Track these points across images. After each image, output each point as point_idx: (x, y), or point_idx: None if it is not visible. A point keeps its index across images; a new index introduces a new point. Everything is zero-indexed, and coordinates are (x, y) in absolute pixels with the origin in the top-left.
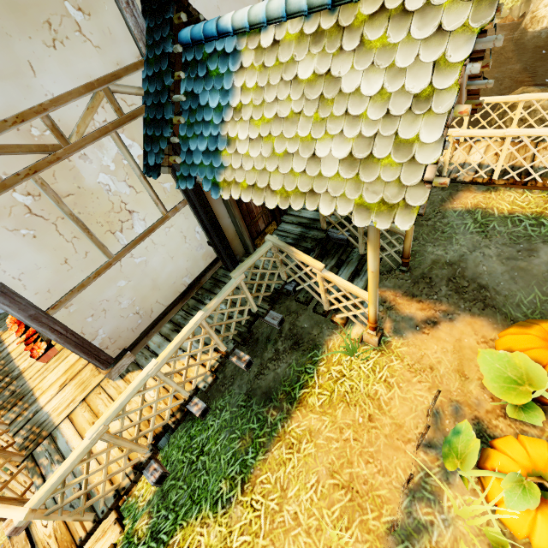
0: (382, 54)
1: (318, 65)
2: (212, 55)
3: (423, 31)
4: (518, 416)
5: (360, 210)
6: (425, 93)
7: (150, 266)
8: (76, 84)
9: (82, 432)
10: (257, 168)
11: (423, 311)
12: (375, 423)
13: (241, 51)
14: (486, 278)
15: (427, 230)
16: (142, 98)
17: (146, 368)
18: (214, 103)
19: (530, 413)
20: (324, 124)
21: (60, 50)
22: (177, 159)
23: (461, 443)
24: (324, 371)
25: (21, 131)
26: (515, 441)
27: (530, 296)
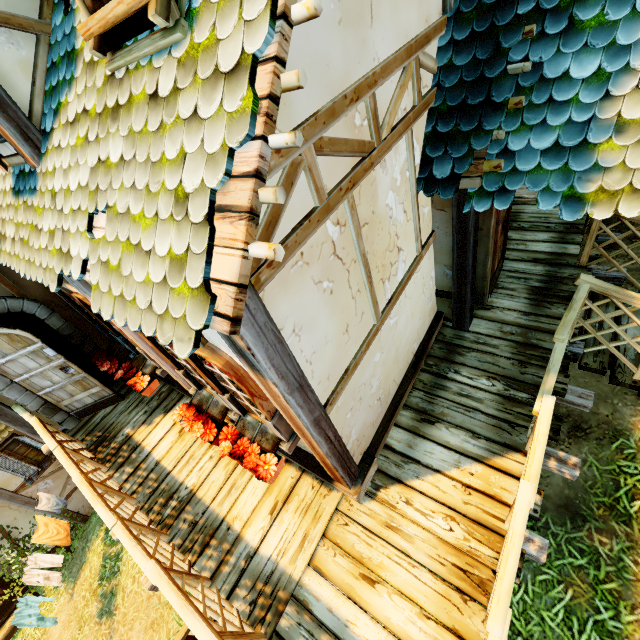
0: None
1: None
2: None
3: None
4: None
5: None
6: None
7: (397, 329)
8: (395, 46)
9: (350, 592)
10: None
11: None
12: None
13: None
14: None
15: None
16: (432, 77)
17: (521, 497)
18: (585, 70)
19: None
20: None
21: None
22: (501, 164)
23: None
24: None
25: (347, 117)
26: None
27: None
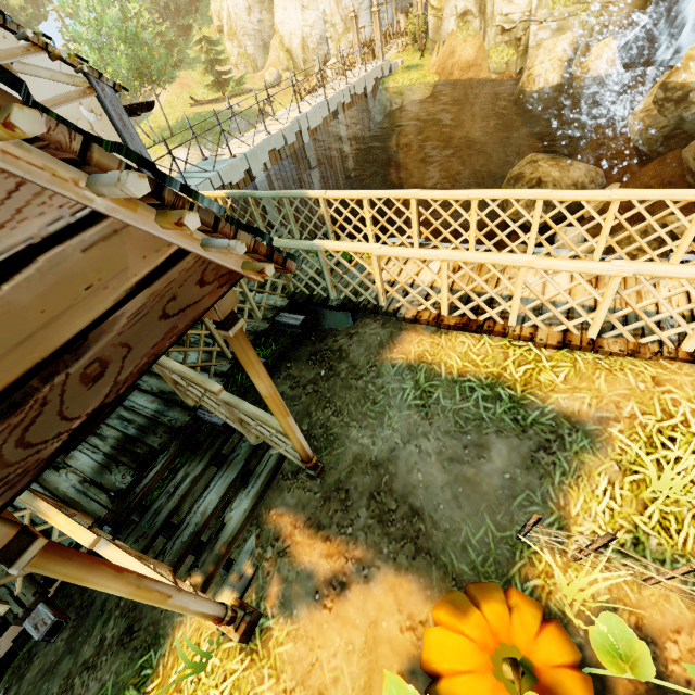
0: None
1: None
2: None
3: None
4: None
5: None
6: None
7: None
8: None
9: None
10: None
11: (329, 559)
12: None
13: None
14: (422, 496)
15: (355, 397)
16: None
17: None
18: None
19: None
20: None
21: None
22: None
23: None
24: None
25: None
26: None
27: (480, 531)
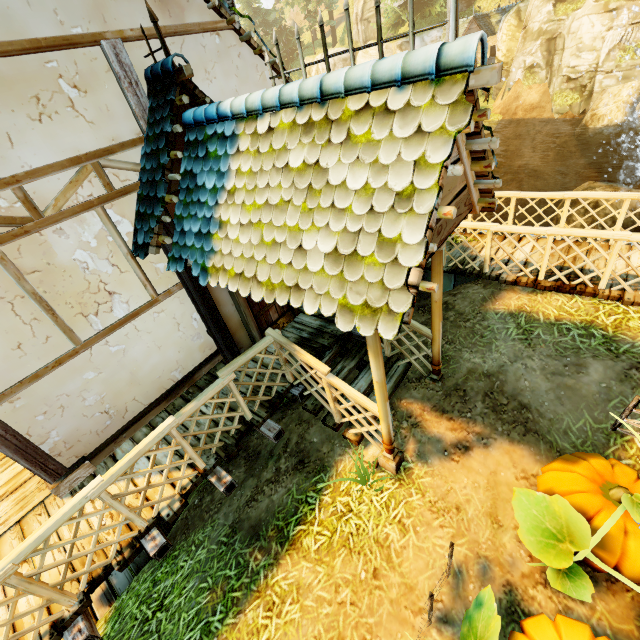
0: (367, 149)
1: (307, 155)
2: (213, 137)
3: (404, 130)
4: (562, 585)
5: (343, 311)
6: (406, 192)
7: (129, 356)
8: (61, 157)
9: None
10: (245, 255)
11: (454, 431)
12: (380, 581)
13: (238, 135)
14: (528, 396)
15: (465, 333)
16: (139, 173)
17: (87, 487)
18: (210, 184)
19: (576, 581)
20: (311, 215)
21: (46, 124)
22: (166, 239)
23: (481, 621)
24: (328, 502)
25: None
26: (549, 624)
27: (579, 422)
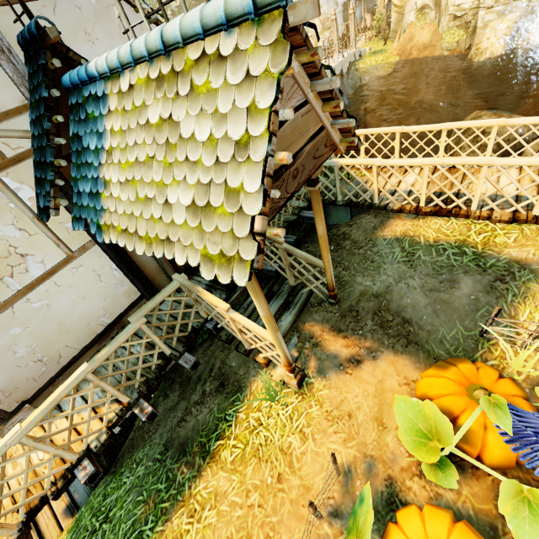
0: (208, 99)
1: (162, 109)
2: (89, 98)
3: (236, 76)
4: (434, 475)
5: (205, 261)
6: (243, 140)
7: (54, 309)
8: None
9: None
10: (127, 212)
11: (348, 348)
12: (283, 484)
13: (108, 95)
14: (410, 312)
15: (358, 259)
16: (31, 140)
17: (6, 436)
18: (93, 145)
19: (446, 471)
20: (171, 169)
21: None
22: (62, 202)
23: (361, 516)
24: (242, 418)
25: None
26: (416, 515)
27: (453, 331)
